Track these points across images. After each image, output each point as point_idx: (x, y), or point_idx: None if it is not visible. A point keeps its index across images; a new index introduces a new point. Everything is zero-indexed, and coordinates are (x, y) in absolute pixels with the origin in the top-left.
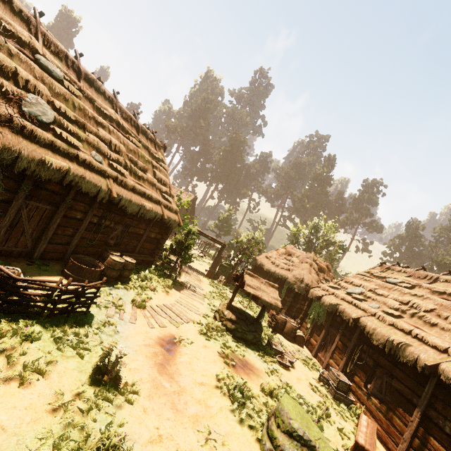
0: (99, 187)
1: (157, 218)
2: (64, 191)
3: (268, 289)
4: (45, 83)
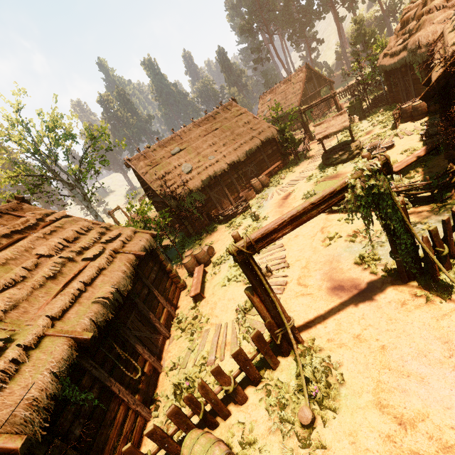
0: (221, 167)
1: (259, 145)
2: (216, 179)
3: (337, 120)
4: (180, 158)
